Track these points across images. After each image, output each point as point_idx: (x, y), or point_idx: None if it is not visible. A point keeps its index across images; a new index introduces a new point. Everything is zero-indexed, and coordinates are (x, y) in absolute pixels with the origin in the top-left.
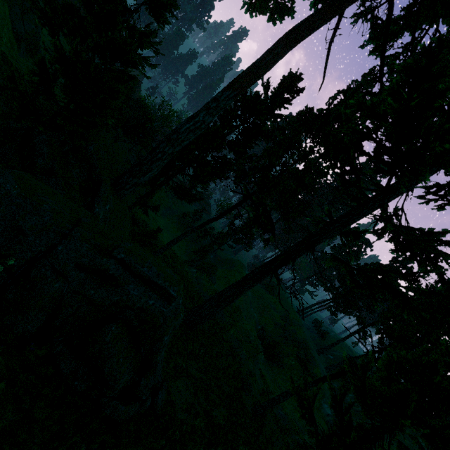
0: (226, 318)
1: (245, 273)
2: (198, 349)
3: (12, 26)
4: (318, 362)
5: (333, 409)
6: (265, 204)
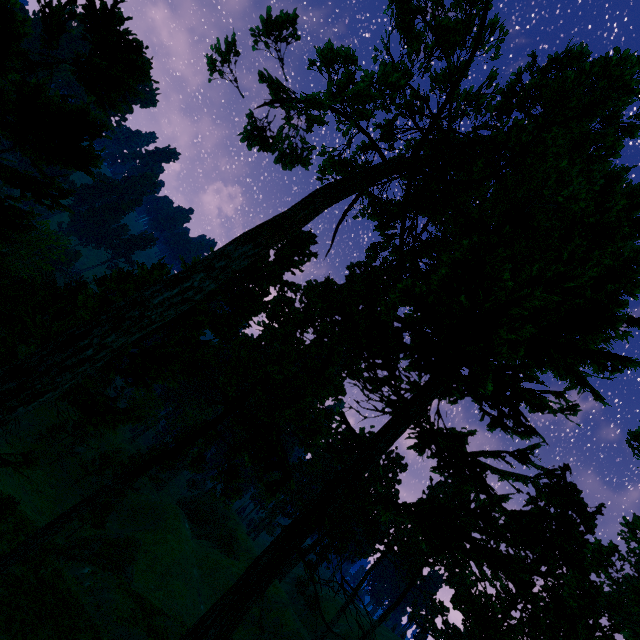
0: None
1: (185, 529)
2: None
3: None
4: None
5: None
6: (278, 424)
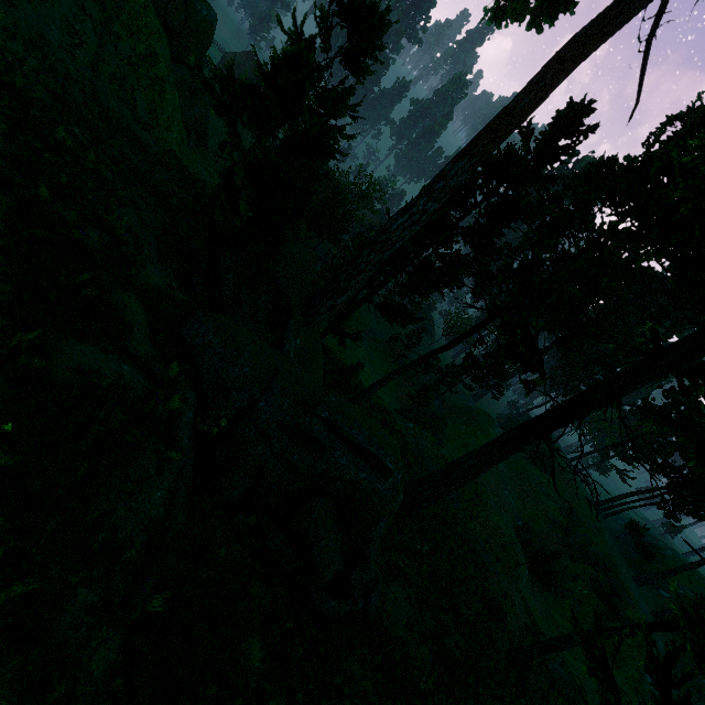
0: (461, 502)
1: (494, 432)
2: (420, 544)
3: (182, 115)
4: (637, 599)
5: (650, 674)
6: (526, 327)
